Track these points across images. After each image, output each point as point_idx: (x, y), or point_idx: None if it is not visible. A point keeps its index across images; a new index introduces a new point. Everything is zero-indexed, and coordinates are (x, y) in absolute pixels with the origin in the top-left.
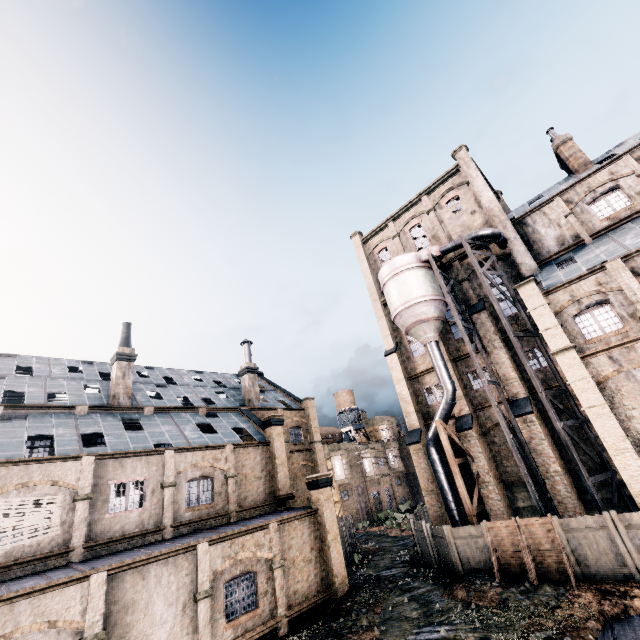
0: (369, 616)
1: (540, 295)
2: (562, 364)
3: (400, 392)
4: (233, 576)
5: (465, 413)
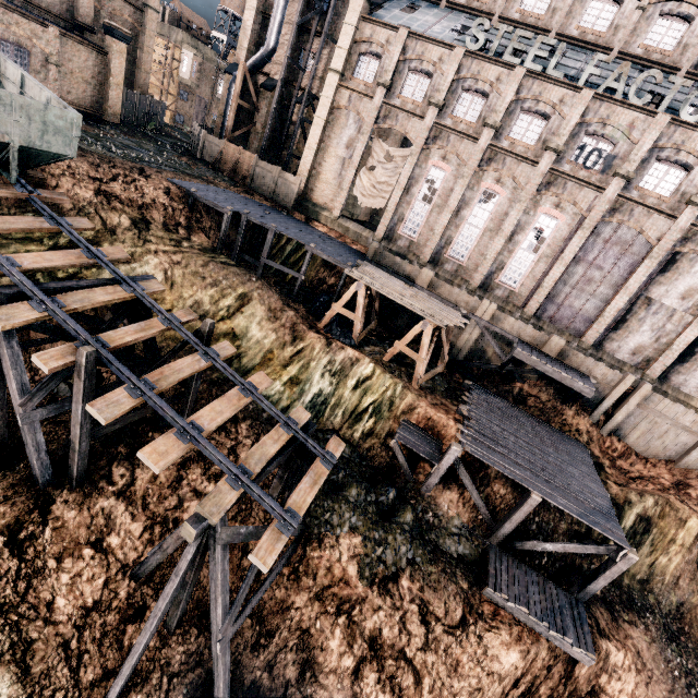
0: (118, 132)
1: (358, 15)
2: (328, 80)
3: (246, 20)
4: (6, 39)
5: (277, 79)
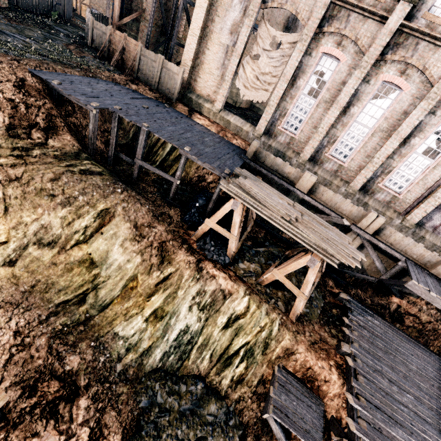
0: None
1: None
2: None
3: None
4: None
5: None
